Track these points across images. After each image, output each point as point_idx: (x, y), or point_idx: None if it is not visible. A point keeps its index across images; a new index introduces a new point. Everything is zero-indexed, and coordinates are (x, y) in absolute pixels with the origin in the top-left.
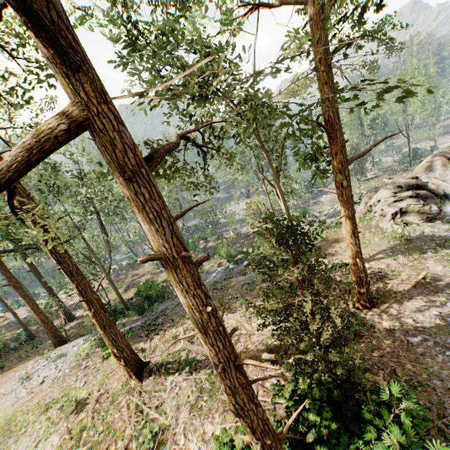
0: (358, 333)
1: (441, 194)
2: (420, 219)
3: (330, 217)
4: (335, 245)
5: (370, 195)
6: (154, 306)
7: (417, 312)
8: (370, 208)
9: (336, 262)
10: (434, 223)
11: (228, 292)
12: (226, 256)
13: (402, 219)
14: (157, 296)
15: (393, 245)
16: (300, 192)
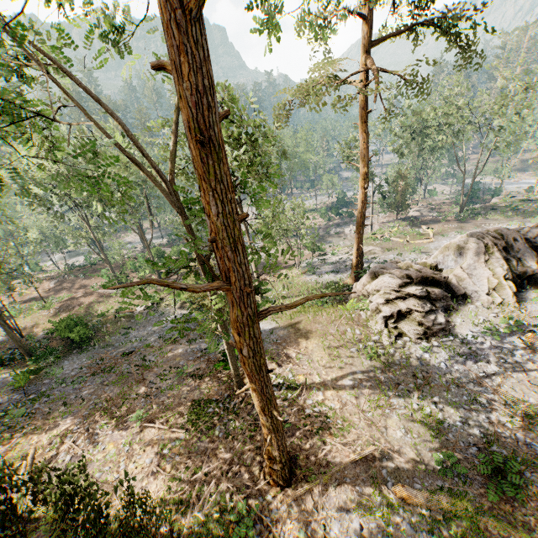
0: (246, 534)
1: (460, 293)
2: (417, 334)
3: (336, 271)
4: (303, 341)
5: (371, 277)
6: (52, 369)
7: (336, 515)
8: (367, 293)
9: (287, 377)
10: (431, 342)
11: (147, 378)
12: (187, 301)
13: (396, 326)
14: (80, 339)
15: (368, 366)
16: (303, 232)
